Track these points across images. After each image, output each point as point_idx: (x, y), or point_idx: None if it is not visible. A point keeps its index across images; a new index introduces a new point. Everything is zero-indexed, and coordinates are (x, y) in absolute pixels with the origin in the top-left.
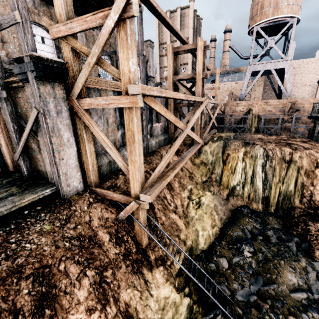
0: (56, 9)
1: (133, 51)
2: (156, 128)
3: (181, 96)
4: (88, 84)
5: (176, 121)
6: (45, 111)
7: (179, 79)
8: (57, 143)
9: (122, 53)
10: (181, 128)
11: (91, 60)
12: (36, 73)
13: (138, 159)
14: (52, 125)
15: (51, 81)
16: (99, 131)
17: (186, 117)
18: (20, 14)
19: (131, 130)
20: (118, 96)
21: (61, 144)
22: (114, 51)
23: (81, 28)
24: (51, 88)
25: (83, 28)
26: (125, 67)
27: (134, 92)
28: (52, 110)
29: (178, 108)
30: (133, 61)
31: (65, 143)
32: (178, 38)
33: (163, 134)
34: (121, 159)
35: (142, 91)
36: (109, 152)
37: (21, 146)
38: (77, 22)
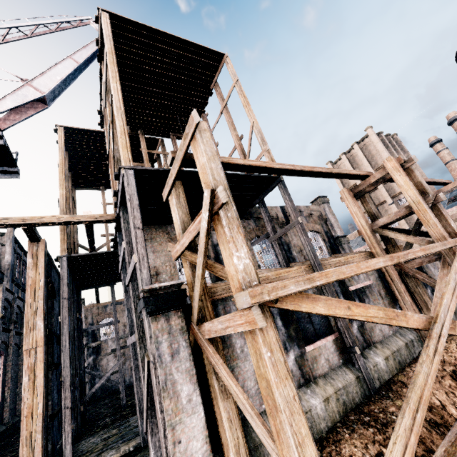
0: (176, 232)
1: (238, 240)
2: (375, 324)
3: (375, 264)
4: (222, 294)
5: (391, 316)
6: (156, 357)
7: (382, 224)
8: (171, 409)
9: (224, 250)
10: (420, 327)
11: (199, 271)
12: (147, 309)
13: (299, 456)
14: (163, 378)
15: (165, 312)
16: (228, 377)
17: (437, 286)
18: (139, 254)
19: (264, 377)
20: (231, 315)
21: (176, 410)
22: (267, 232)
23: (189, 240)
24: (165, 321)
25: (190, 239)
26: (230, 266)
27: (244, 305)
28: (165, 353)
29: (409, 271)
30: (240, 253)
31: (183, 406)
32: (349, 177)
33: (398, 332)
34: (273, 445)
35: (255, 300)
36: (251, 422)
37: (145, 410)
38: (185, 237)
